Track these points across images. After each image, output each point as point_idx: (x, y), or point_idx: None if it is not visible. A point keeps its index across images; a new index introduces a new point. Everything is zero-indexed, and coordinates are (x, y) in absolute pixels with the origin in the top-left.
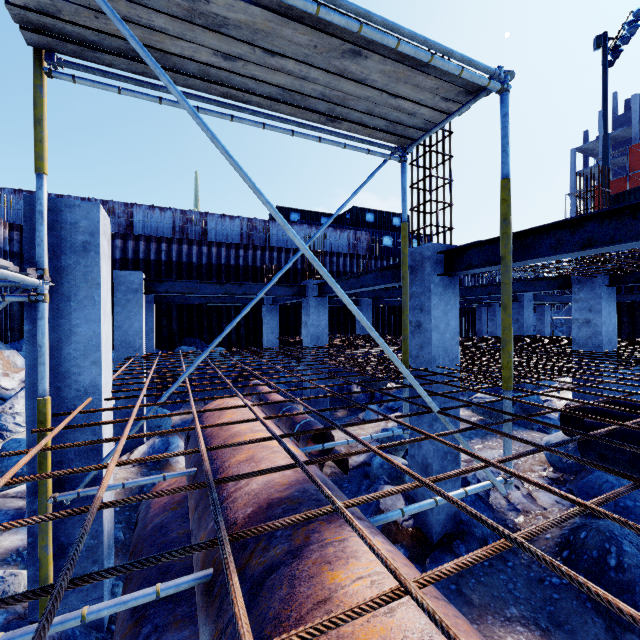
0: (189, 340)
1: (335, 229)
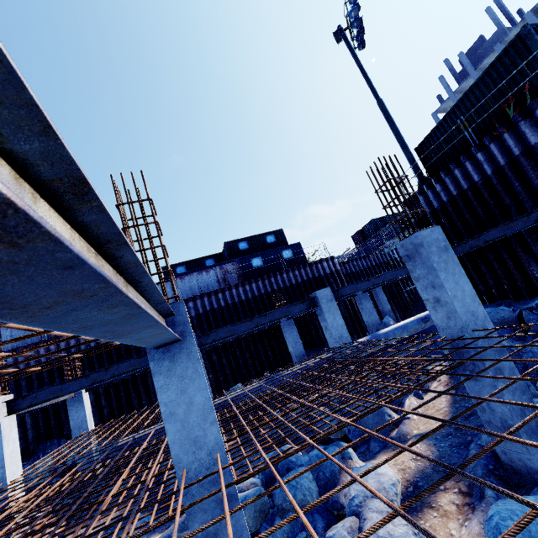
0: (45, 445)
1: (200, 272)
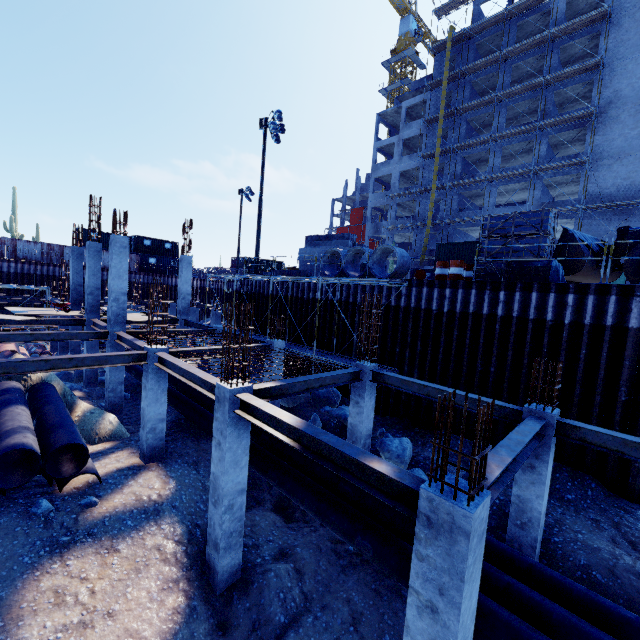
0: None
1: None
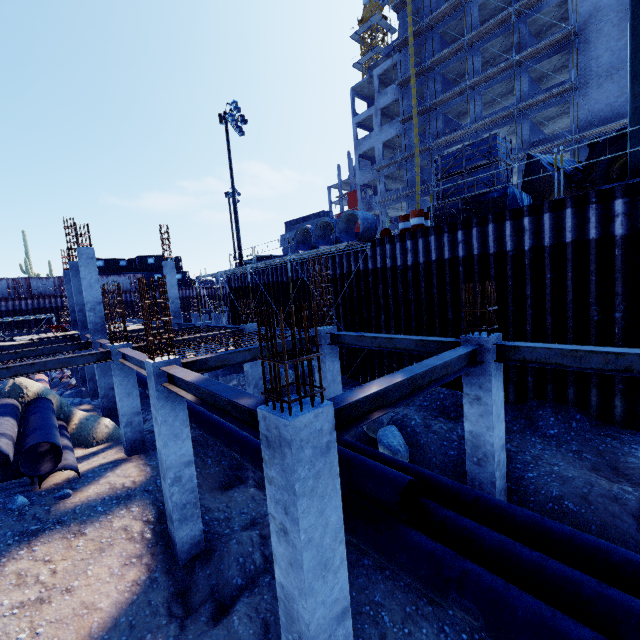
0: None
1: (120, 275)
